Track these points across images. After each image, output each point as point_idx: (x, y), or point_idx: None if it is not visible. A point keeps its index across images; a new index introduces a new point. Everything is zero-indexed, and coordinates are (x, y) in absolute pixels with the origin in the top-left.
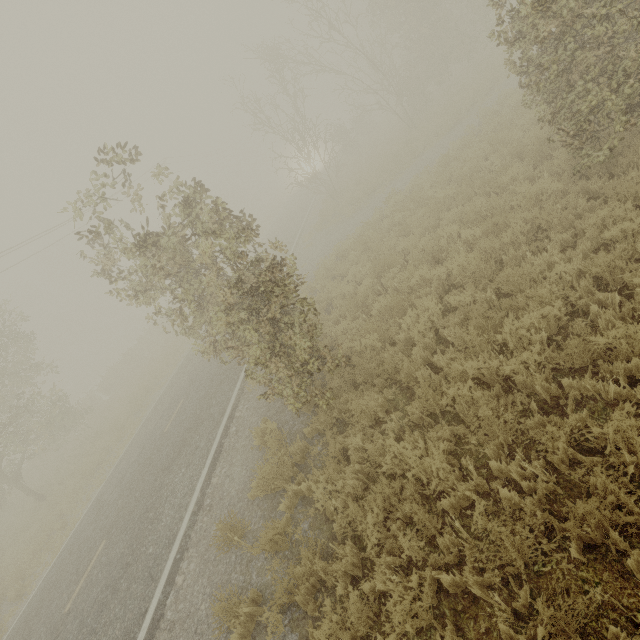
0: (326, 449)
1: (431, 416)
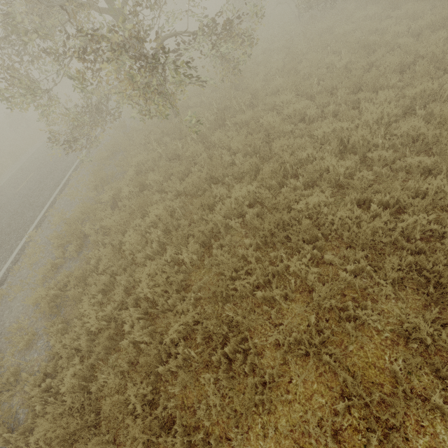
0: None
1: None
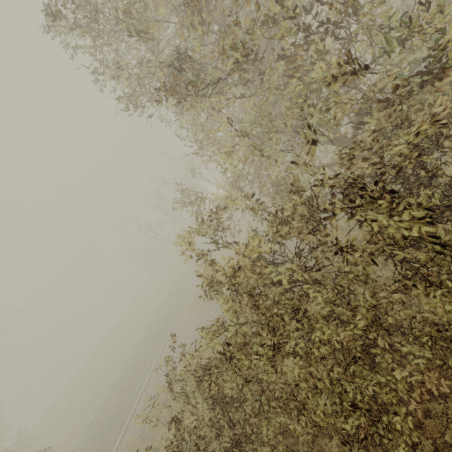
0: None
1: None
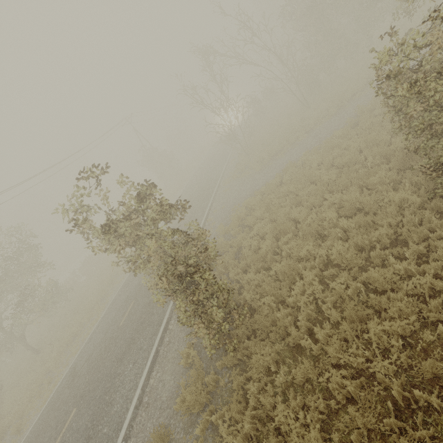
0: (231, 382)
1: (309, 379)
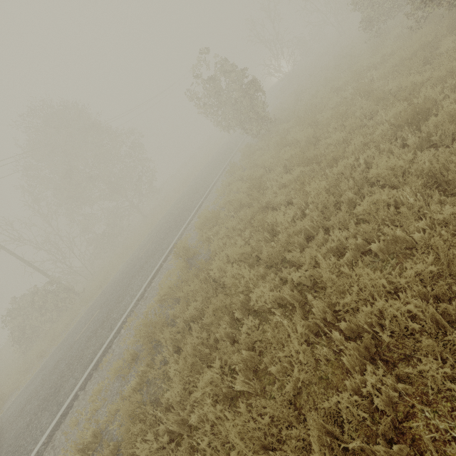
0: None
1: None
